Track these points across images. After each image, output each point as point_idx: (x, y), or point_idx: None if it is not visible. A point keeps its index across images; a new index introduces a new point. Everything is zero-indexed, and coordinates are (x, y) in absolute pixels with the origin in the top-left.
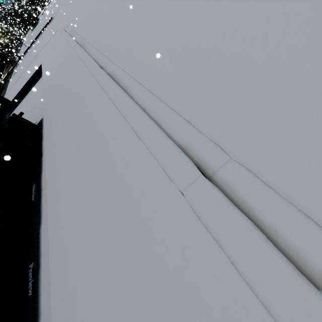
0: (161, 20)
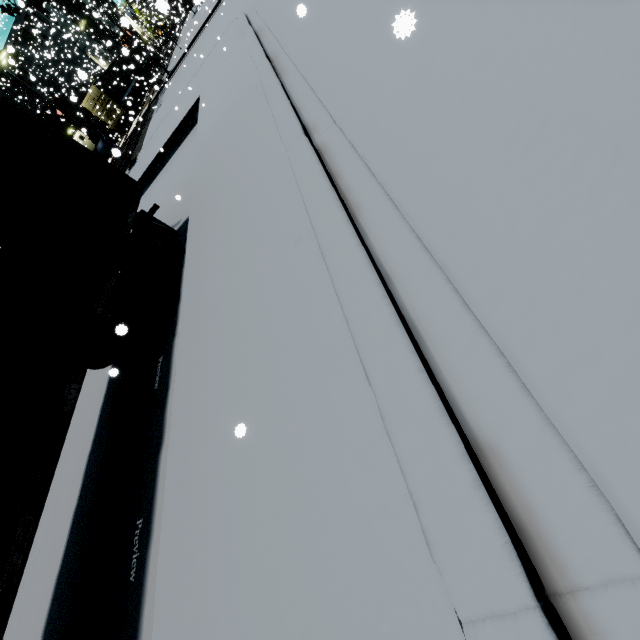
0: (472, 6)
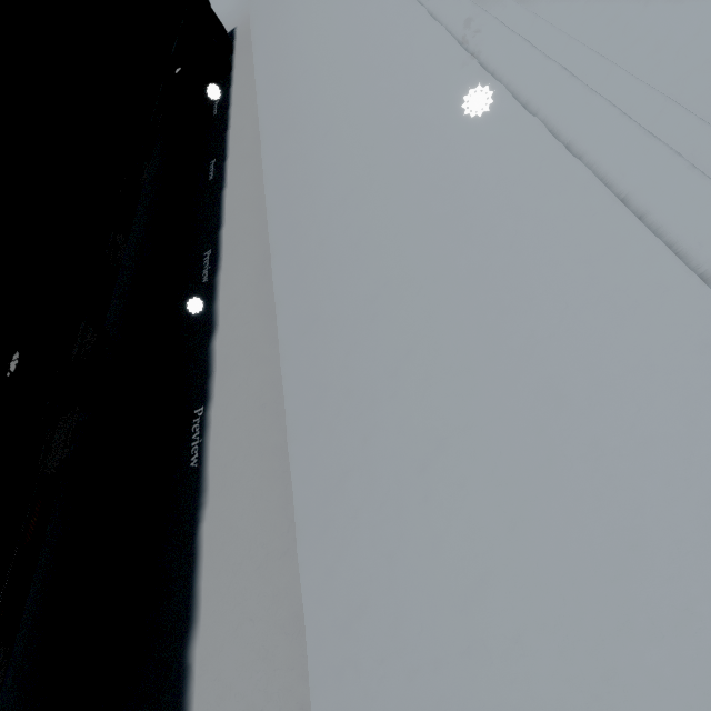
0: None
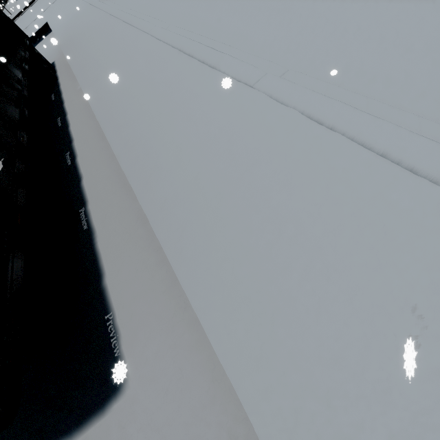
0: None
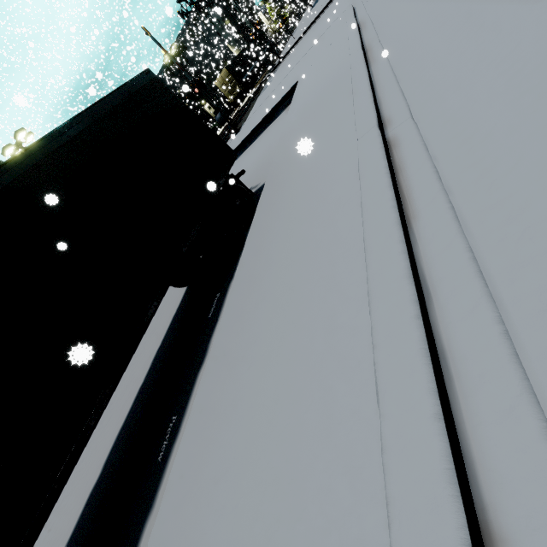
0: None
